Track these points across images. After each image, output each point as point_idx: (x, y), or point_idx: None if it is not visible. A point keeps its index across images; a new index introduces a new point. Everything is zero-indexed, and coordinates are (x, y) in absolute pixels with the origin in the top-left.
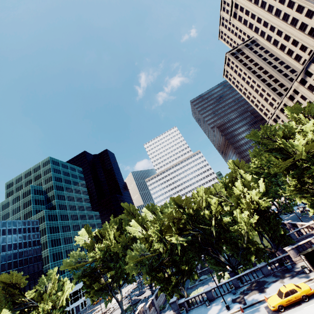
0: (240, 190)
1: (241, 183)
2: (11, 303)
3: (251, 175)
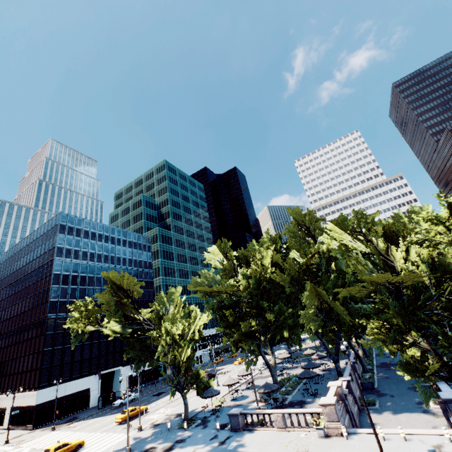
0: None
1: None
2: (121, 314)
3: None
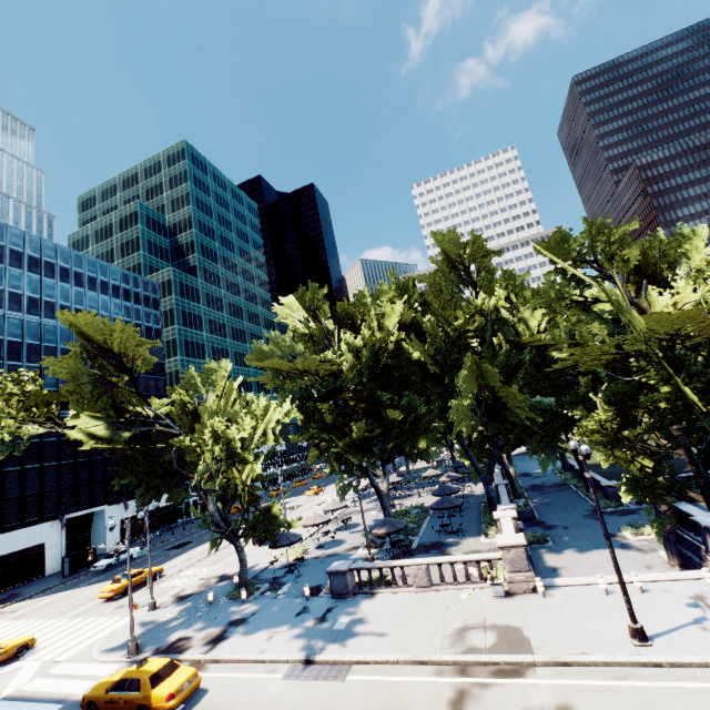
0: None
1: None
2: (108, 403)
3: None
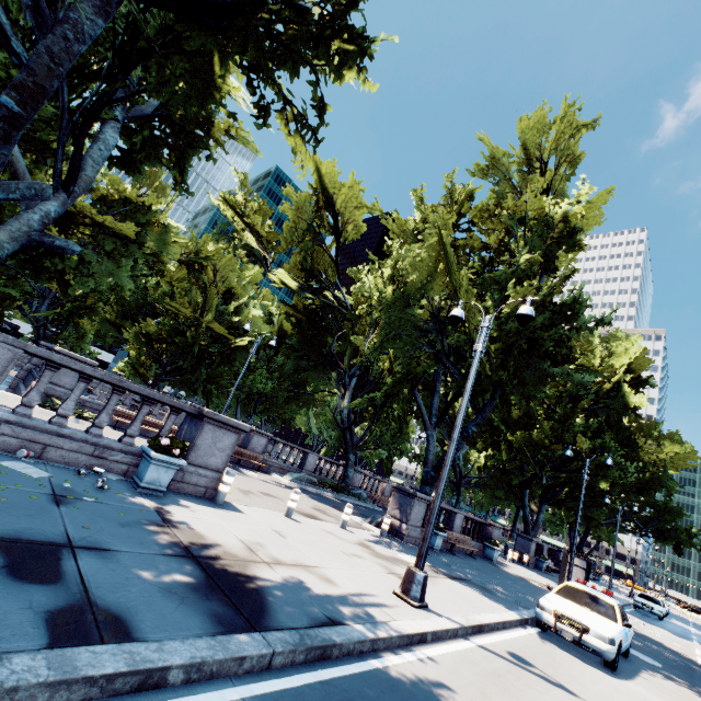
0: None
1: None
2: None
3: None
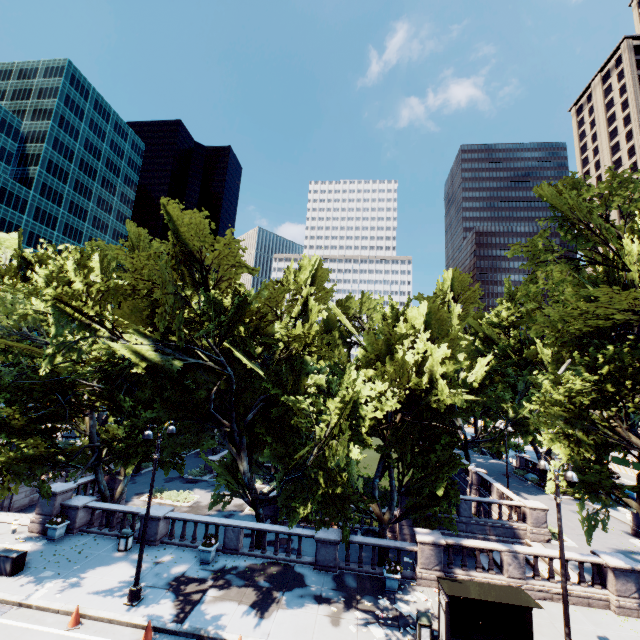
0: (411, 327)
1: (428, 309)
2: None
3: (474, 337)
